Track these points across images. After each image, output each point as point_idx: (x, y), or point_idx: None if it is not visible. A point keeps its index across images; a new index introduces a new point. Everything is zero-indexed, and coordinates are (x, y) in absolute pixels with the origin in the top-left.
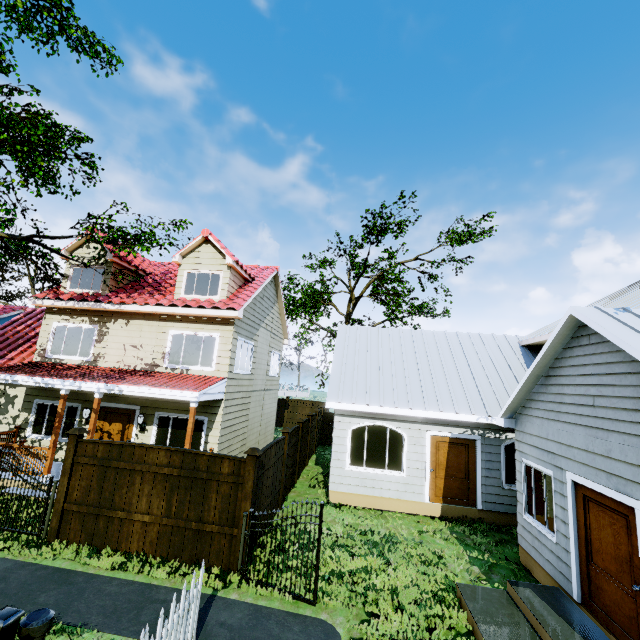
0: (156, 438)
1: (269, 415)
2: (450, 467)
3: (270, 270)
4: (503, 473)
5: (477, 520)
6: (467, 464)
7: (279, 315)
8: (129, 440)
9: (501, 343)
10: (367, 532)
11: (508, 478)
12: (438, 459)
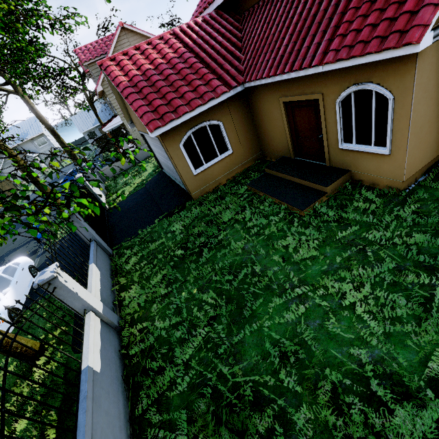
0: None
1: None
2: None
3: None
4: None
5: None
6: None
7: None
8: None
9: None
10: None
11: None
12: None
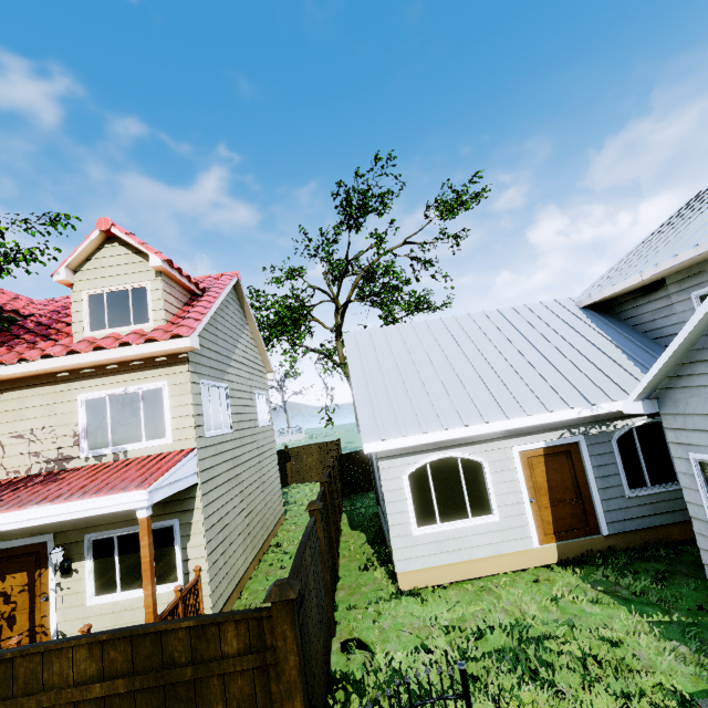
0: (95, 579)
1: (271, 479)
2: (554, 489)
3: (227, 277)
4: (623, 477)
5: (607, 551)
6: (574, 478)
7: (253, 341)
8: (45, 597)
9: (556, 310)
10: (482, 630)
11: (630, 482)
12: (536, 482)
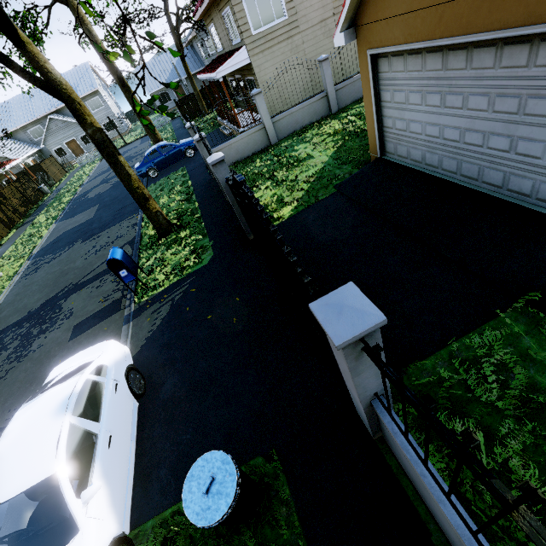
0: None
1: None
2: None
3: None
4: None
5: None
6: None
7: None
8: None
9: None
10: None
11: None
12: None
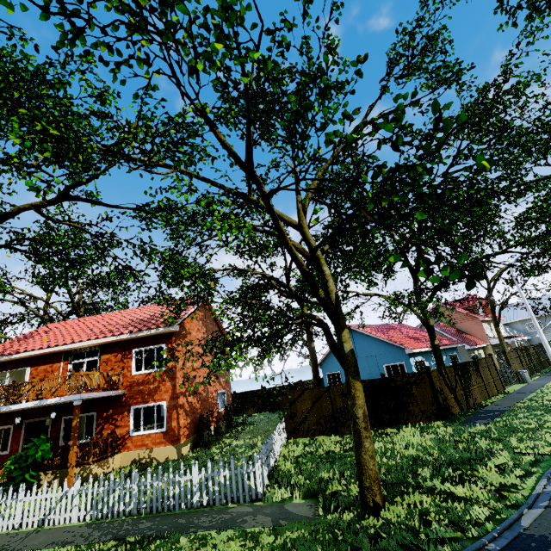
0: None
1: None
2: None
3: None
4: None
5: None
6: None
7: None
8: None
9: None
10: None
11: None
12: None
